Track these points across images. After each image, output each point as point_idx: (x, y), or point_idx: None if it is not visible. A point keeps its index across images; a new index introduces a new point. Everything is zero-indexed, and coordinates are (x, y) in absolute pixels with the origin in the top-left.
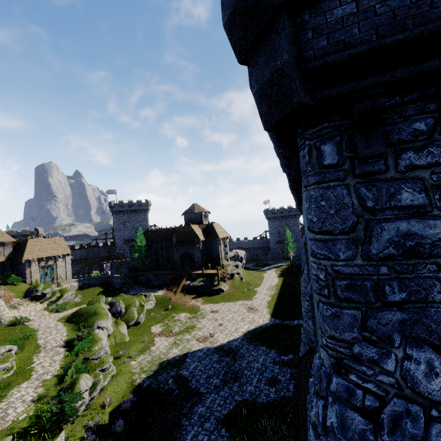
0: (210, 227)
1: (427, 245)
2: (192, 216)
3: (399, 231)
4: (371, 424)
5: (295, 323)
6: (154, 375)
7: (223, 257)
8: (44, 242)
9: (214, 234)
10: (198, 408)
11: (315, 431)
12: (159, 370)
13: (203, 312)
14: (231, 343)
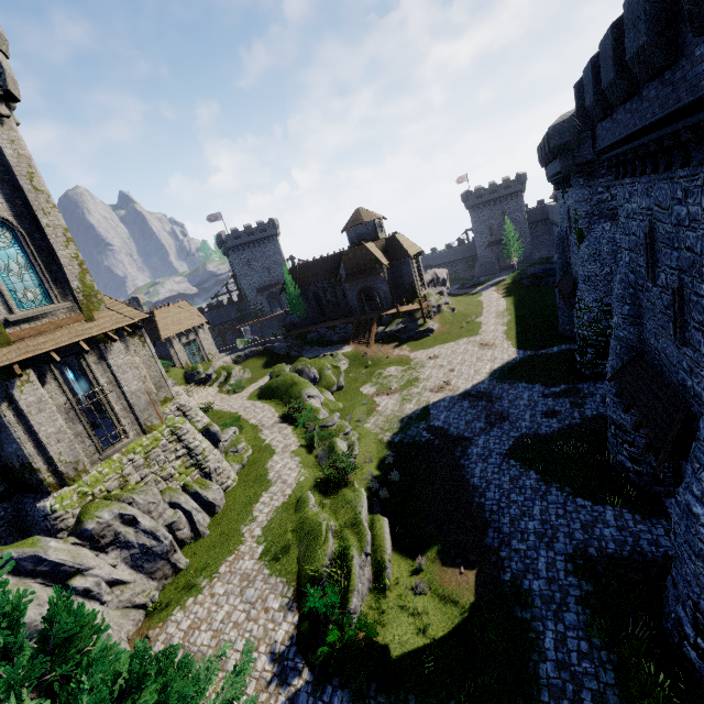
0: (392, 241)
1: None
2: (361, 230)
3: None
4: None
5: (555, 351)
6: (401, 432)
7: (419, 284)
8: (172, 311)
9: (402, 252)
10: (472, 450)
11: None
12: (404, 426)
13: (418, 361)
14: (478, 387)
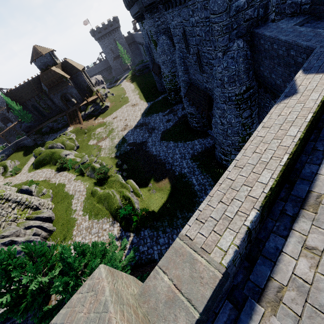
0: (66, 64)
1: (241, 8)
2: (43, 60)
3: (236, 6)
4: (233, 59)
5: (160, 98)
6: (118, 151)
7: (91, 85)
8: None
9: (74, 69)
10: (148, 144)
11: (220, 74)
12: (118, 148)
13: (109, 122)
14: (139, 122)
